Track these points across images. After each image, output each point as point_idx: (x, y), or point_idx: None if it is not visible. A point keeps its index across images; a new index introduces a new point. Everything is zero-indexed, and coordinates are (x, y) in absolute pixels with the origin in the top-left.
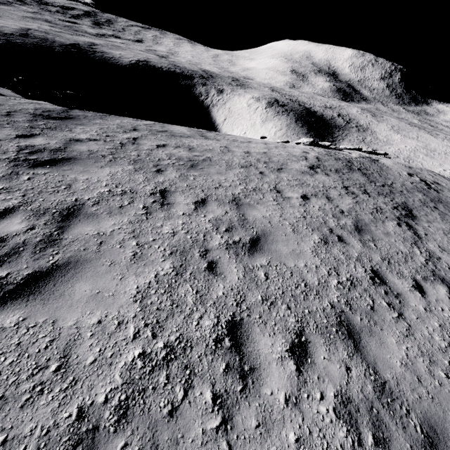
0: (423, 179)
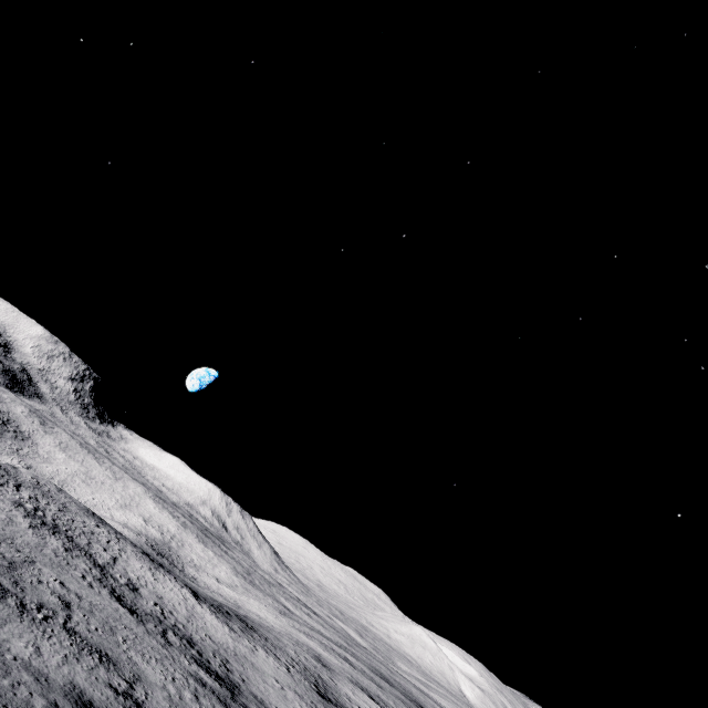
0: (39, 481)
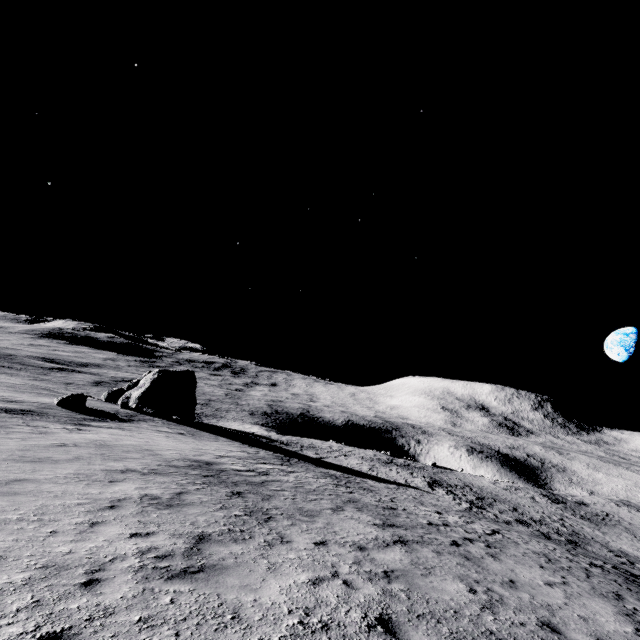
0: None
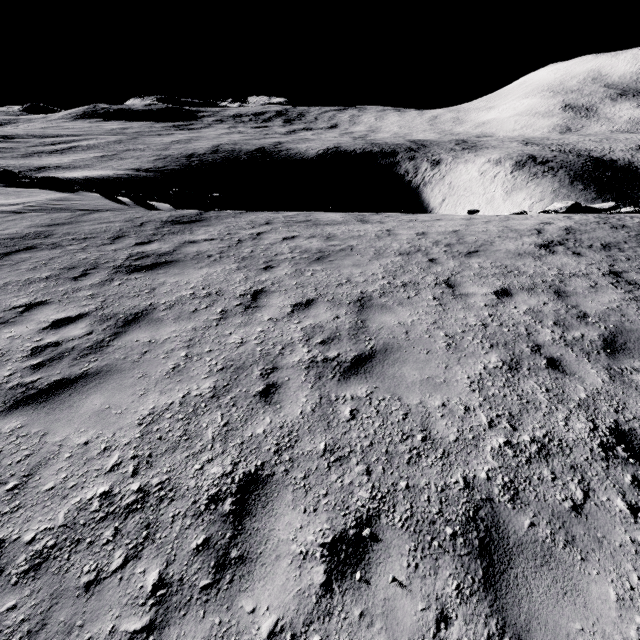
0: None
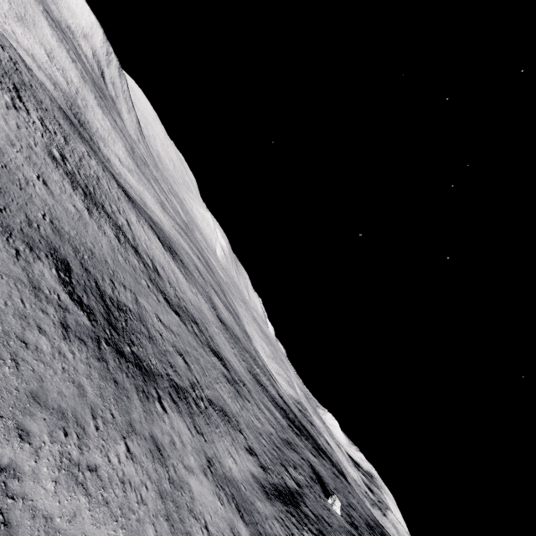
0: (11, 57)
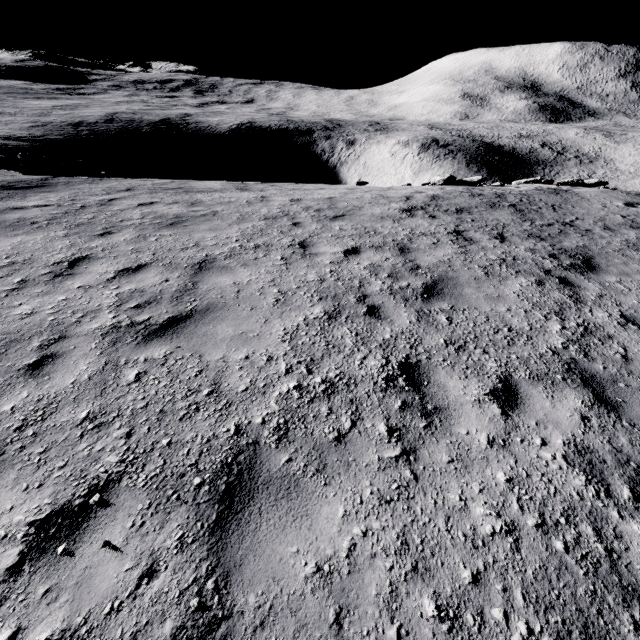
0: None
